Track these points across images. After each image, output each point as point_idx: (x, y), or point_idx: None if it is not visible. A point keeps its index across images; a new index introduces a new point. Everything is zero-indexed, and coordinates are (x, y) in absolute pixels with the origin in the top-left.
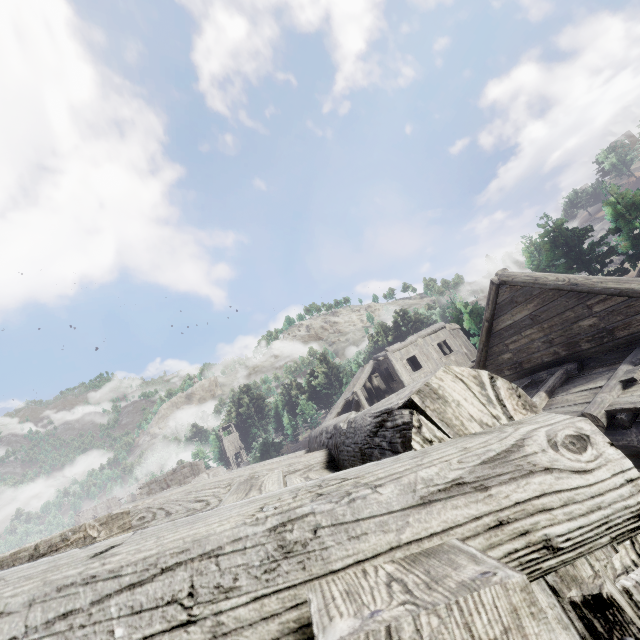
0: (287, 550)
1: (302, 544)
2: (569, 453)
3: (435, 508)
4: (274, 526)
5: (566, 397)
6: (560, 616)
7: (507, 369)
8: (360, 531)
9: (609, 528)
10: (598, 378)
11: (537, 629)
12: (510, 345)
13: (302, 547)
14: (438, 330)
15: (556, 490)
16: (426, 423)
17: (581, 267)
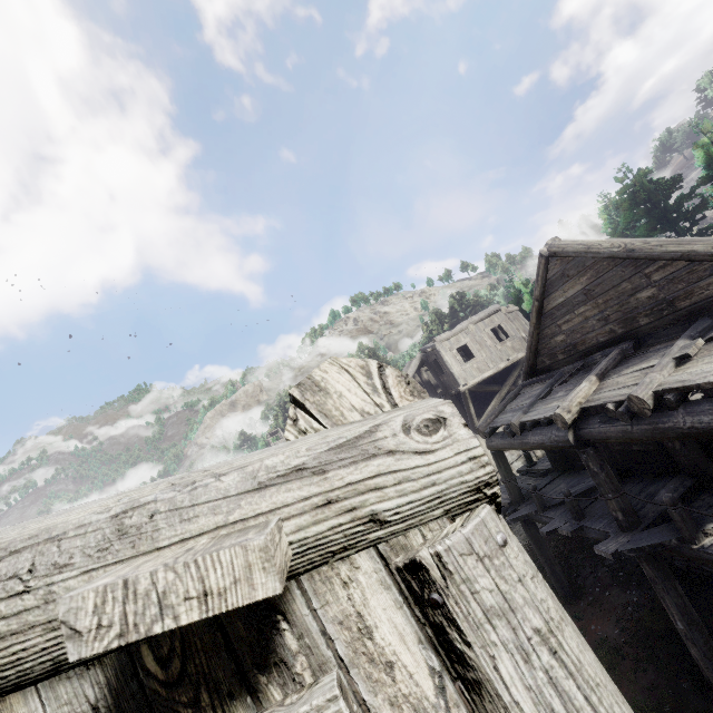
0: (121, 532)
1: (136, 527)
2: (418, 435)
3: (267, 491)
4: (116, 513)
5: (617, 380)
6: (383, 579)
7: (560, 353)
8: (191, 514)
9: (442, 502)
10: (652, 356)
11: (262, 580)
12: (563, 326)
13: (135, 529)
14: (492, 314)
15: (391, 470)
16: (302, 415)
17: (666, 227)
